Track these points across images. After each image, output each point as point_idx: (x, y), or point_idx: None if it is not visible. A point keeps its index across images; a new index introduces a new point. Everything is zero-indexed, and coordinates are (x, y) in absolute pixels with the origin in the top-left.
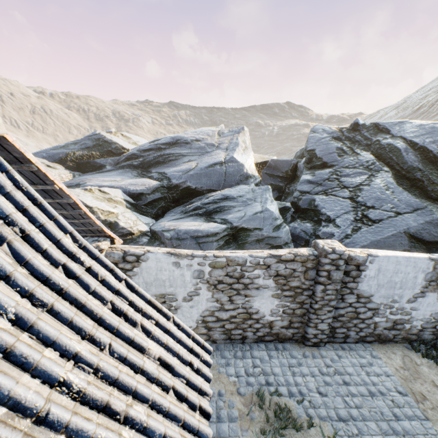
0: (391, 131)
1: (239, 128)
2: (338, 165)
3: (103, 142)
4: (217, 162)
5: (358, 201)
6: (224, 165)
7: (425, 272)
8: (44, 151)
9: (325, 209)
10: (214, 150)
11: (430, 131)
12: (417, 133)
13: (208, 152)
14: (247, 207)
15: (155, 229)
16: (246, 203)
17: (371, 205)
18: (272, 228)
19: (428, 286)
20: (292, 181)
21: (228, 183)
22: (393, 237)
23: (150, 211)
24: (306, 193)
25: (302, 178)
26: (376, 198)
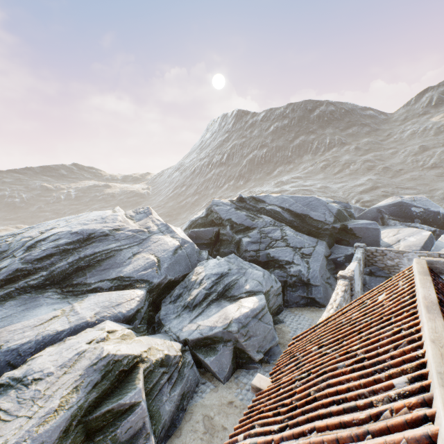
0: (265, 201)
1: (145, 208)
2: (258, 227)
3: None
4: (176, 247)
5: (292, 246)
6: (182, 248)
7: (358, 269)
8: None
9: (281, 257)
10: (151, 236)
11: (283, 200)
12: (279, 201)
13: (144, 239)
14: (248, 275)
15: (205, 335)
16: (241, 273)
17: (300, 246)
18: (275, 282)
19: (359, 275)
20: (216, 244)
21: (193, 263)
22: (323, 259)
23: (146, 327)
24: (258, 250)
25: (245, 241)
26: (298, 242)
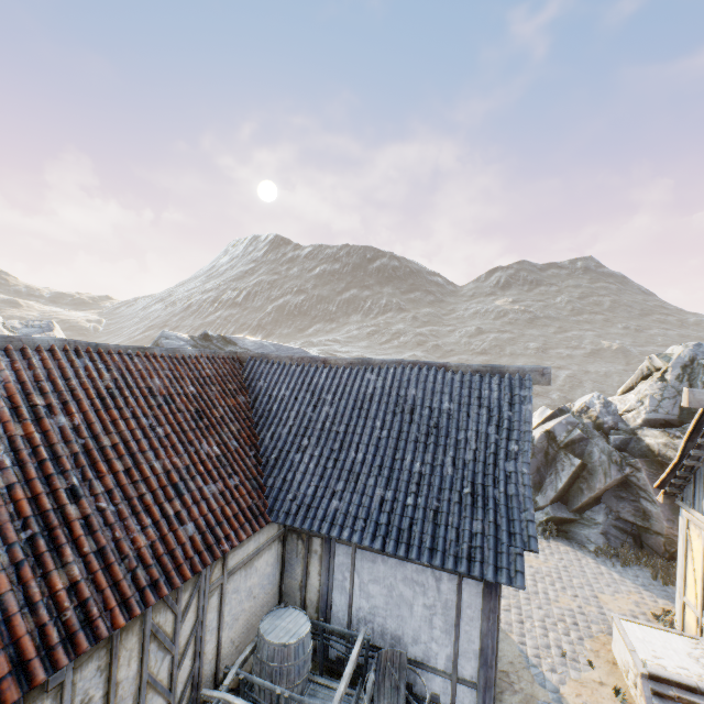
0: (238, 343)
1: (45, 322)
2: None
3: None
4: None
5: None
6: None
7: None
8: None
9: None
10: None
11: (262, 346)
12: (255, 347)
13: None
14: None
15: None
16: None
17: None
18: None
19: None
20: None
21: None
22: None
23: None
24: None
25: None
26: None
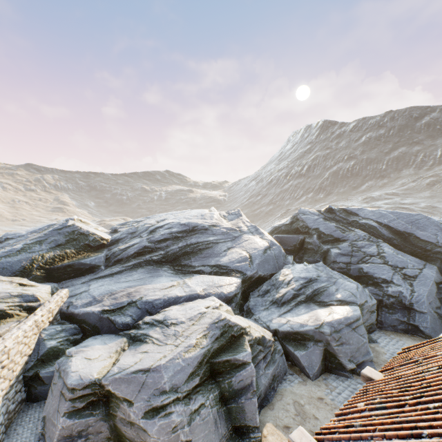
0: (359, 214)
1: (236, 210)
2: (349, 239)
3: (79, 235)
4: (266, 247)
5: (391, 265)
6: (271, 249)
7: None
8: None
9: (377, 274)
10: (242, 235)
11: (381, 214)
12: (375, 216)
13: (236, 237)
14: (338, 285)
15: (296, 330)
16: (331, 281)
17: (402, 266)
18: (369, 298)
19: None
20: (299, 252)
21: (280, 265)
22: (432, 285)
23: (238, 311)
24: (349, 263)
25: (334, 252)
26: (398, 261)
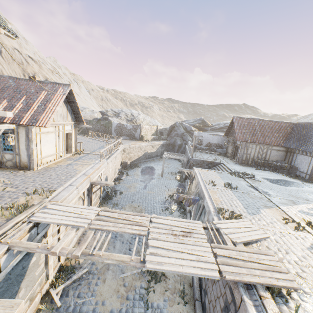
0: None
1: None
2: None
3: (203, 122)
4: None
5: None
6: None
7: None
8: (187, 123)
9: None
10: None
11: None
12: None
13: None
14: None
15: None
16: None
17: None
18: None
19: None
20: None
21: None
22: None
23: None
24: None
25: None
26: None
